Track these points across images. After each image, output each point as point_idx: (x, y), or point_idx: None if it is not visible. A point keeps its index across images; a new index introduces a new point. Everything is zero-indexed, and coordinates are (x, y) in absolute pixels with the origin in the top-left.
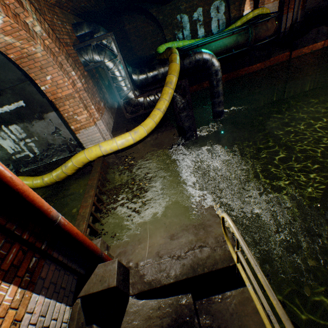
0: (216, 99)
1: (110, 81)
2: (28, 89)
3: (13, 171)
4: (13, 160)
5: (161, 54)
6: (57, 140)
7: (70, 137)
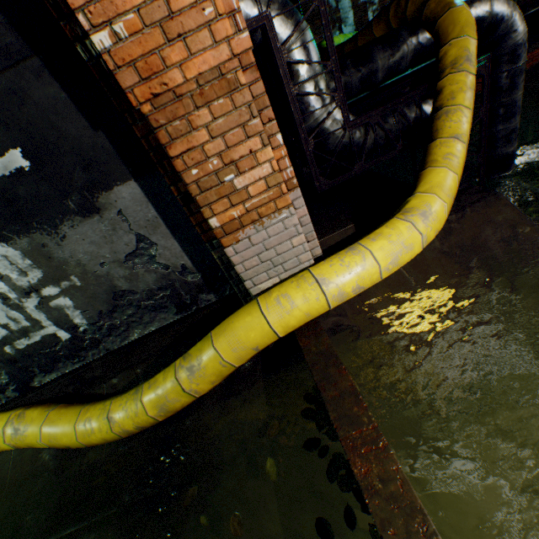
0: (503, 125)
1: (284, 78)
2: (37, 95)
3: (11, 390)
4: (7, 358)
5: (358, 35)
6: (140, 276)
7: (183, 263)
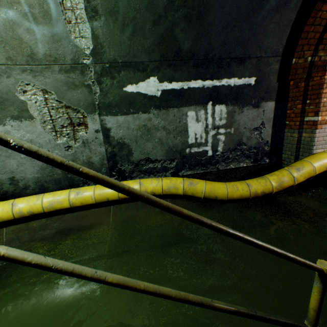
0: None
1: None
2: (272, 66)
3: (169, 172)
4: (183, 155)
5: None
6: (251, 139)
7: (267, 140)
